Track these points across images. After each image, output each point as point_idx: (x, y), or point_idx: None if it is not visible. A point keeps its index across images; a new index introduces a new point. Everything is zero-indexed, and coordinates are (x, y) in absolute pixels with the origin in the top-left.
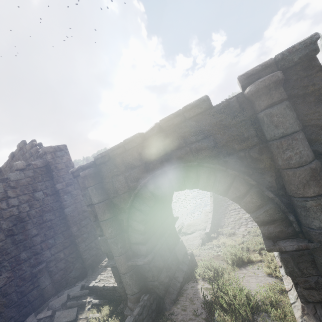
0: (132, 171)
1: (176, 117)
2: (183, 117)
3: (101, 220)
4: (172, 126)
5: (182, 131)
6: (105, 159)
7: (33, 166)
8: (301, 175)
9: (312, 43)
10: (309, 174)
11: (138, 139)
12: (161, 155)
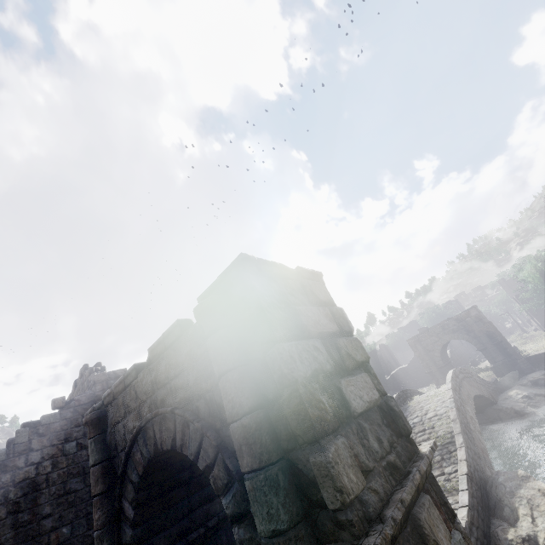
0: (129, 417)
1: (159, 346)
2: (163, 346)
3: (92, 495)
4: (156, 356)
5: (165, 363)
6: (111, 398)
7: (75, 402)
8: (235, 436)
9: (239, 264)
10: (242, 434)
11: (134, 372)
12: (150, 395)
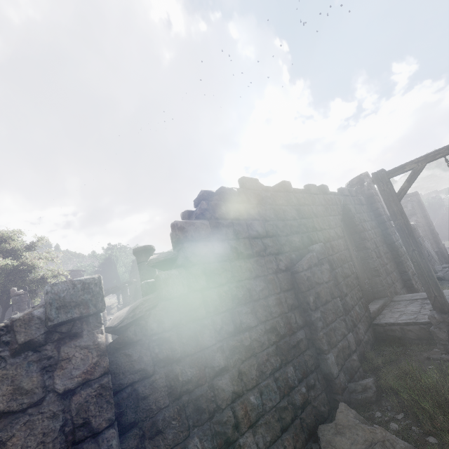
0: None
1: None
2: None
3: None
4: None
5: None
6: None
7: (415, 200)
8: None
9: None
10: None
11: None
12: None
